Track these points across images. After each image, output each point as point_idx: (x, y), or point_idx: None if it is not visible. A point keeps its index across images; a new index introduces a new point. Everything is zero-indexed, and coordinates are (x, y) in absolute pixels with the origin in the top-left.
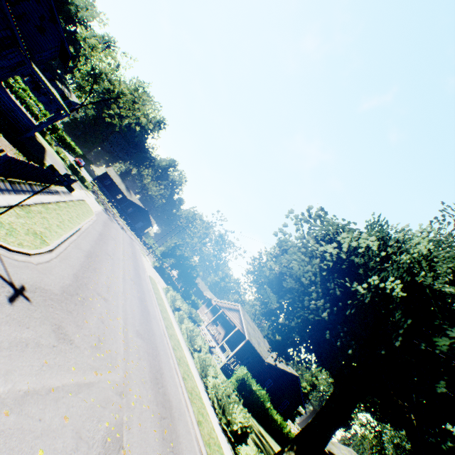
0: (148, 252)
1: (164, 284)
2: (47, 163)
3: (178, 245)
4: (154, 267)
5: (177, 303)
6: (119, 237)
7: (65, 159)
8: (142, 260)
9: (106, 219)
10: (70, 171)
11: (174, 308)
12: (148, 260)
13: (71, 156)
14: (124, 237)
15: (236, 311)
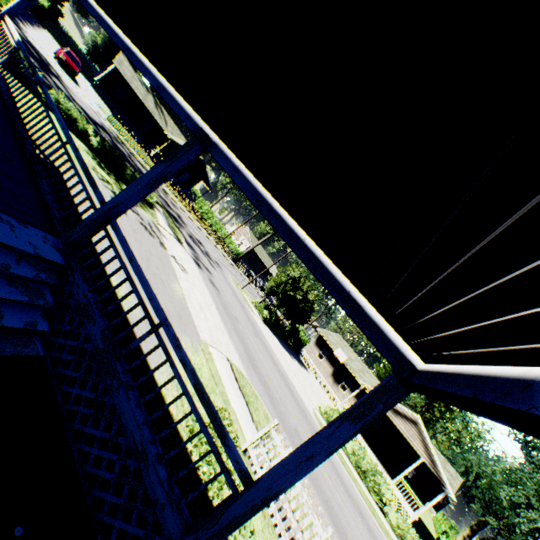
0: (220, 252)
1: (289, 359)
2: (159, 379)
3: (296, 279)
4: (262, 319)
5: (380, 486)
6: (262, 361)
7: (84, 132)
8: (273, 352)
9: (227, 317)
10: (111, 179)
11: (377, 498)
12: (254, 312)
13: (35, 26)
14: (243, 320)
15: (410, 421)
